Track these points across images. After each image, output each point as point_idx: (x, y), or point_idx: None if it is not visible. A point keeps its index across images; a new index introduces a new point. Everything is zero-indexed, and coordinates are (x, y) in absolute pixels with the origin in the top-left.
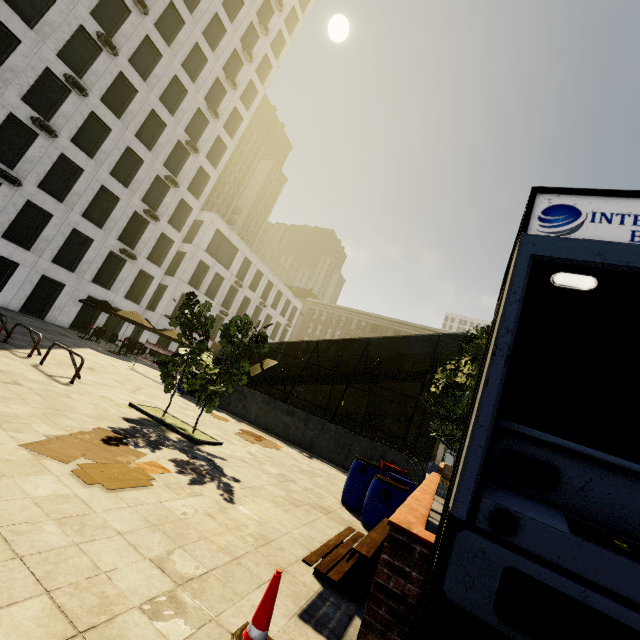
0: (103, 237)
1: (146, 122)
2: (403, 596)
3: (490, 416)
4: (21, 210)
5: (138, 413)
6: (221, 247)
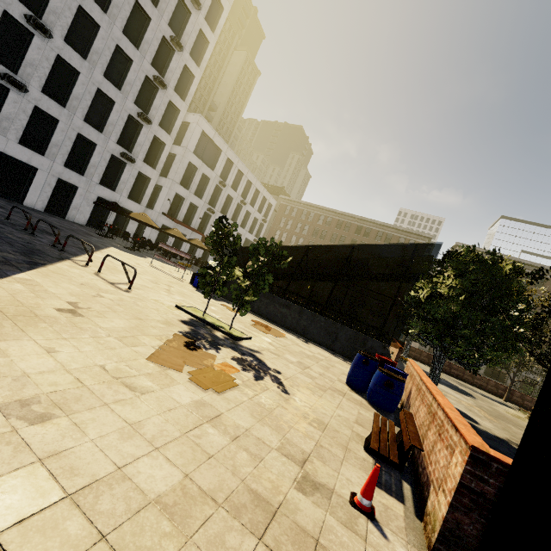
0: (104, 141)
1: (131, 16)
2: (482, 493)
3: None
4: (30, 116)
5: (185, 314)
6: (206, 149)
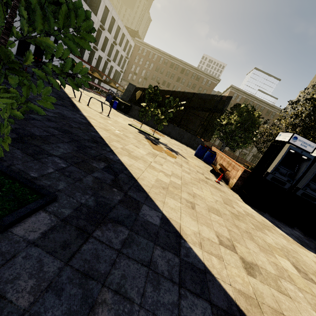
0: None
1: None
2: (244, 177)
3: (277, 165)
4: None
5: (134, 128)
6: None
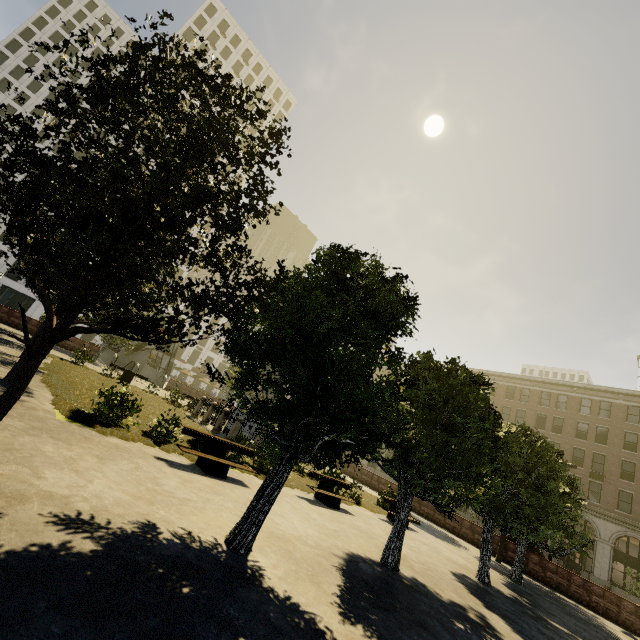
0: None
1: None
2: None
3: None
4: None
5: None
6: None
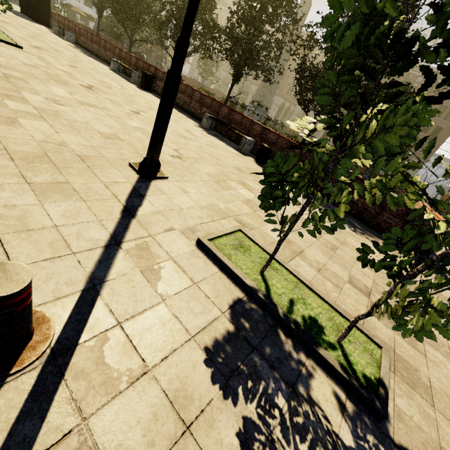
0: None
1: None
2: None
3: None
4: None
5: None
6: None
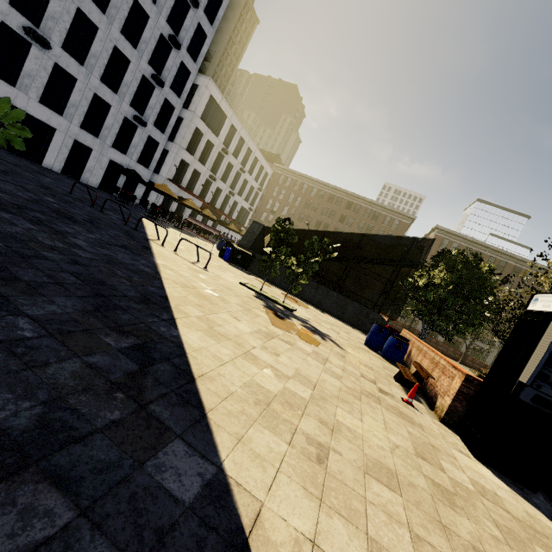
0: (118, 103)
1: None
2: (468, 394)
3: (541, 365)
4: (49, 73)
5: (250, 290)
6: (212, 114)
